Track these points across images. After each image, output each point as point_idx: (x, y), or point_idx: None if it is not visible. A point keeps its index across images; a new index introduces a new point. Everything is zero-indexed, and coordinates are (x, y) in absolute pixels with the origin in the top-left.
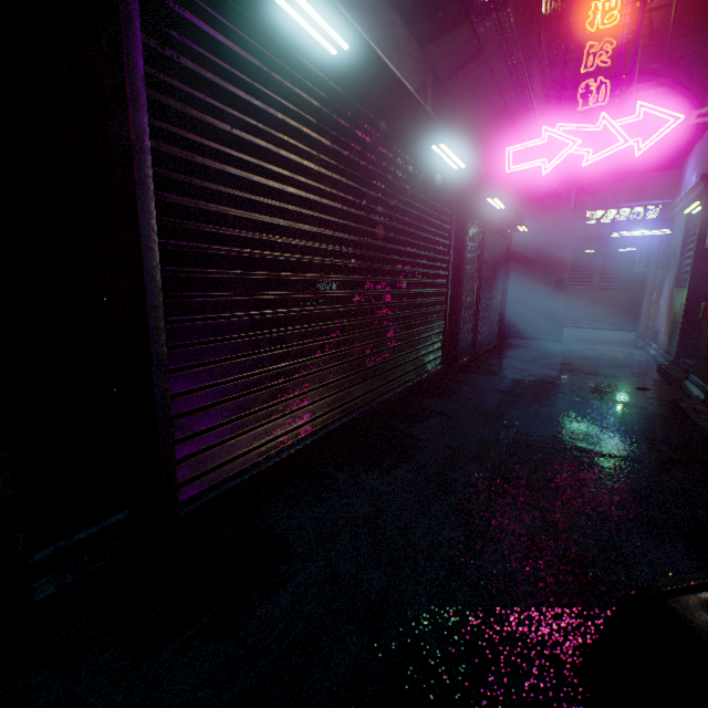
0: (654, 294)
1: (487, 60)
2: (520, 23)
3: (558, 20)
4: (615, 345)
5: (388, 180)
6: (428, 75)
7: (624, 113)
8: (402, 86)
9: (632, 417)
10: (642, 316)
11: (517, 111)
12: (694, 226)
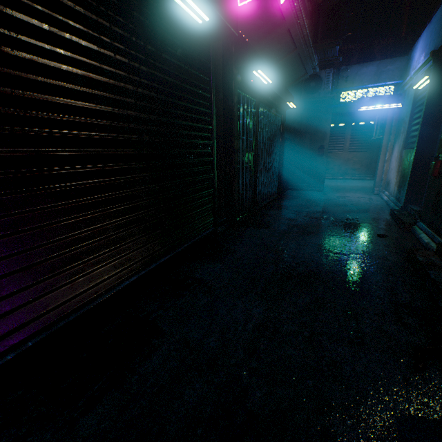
0: (387, 154)
1: None
2: None
3: None
4: (359, 192)
5: (73, 9)
6: None
7: None
8: None
9: (377, 272)
10: (378, 171)
11: None
12: (421, 98)
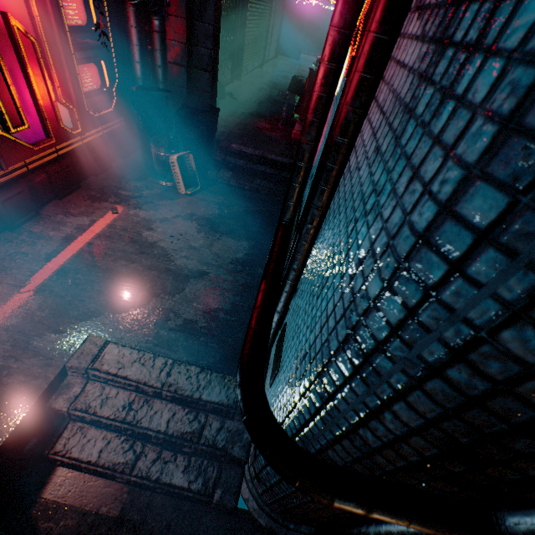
0: None
1: None
2: None
3: None
4: None
5: None
6: None
7: None
8: None
9: None
10: None
11: None
12: None
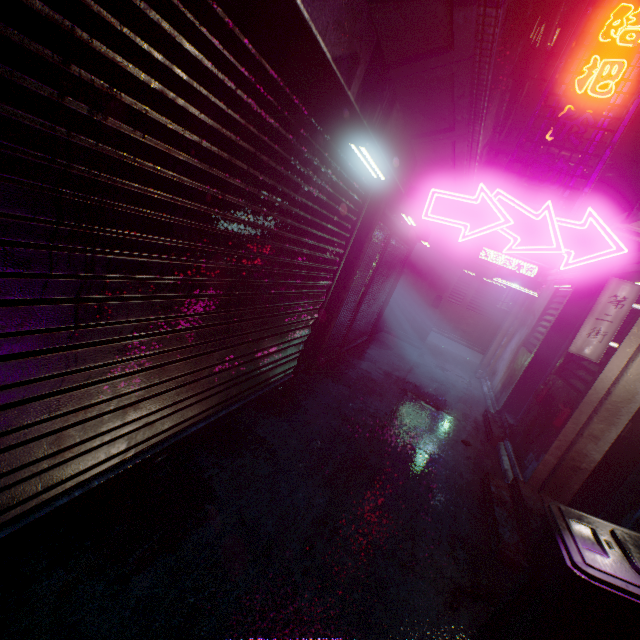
0: (505, 339)
1: (453, 63)
2: (504, 37)
3: (538, 56)
4: (461, 367)
5: (273, 168)
6: (366, 44)
7: (570, 212)
8: (312, 40)
9: (447, 490)
10: (489, 352)
11: (462, 136)
12: (557, 302)
